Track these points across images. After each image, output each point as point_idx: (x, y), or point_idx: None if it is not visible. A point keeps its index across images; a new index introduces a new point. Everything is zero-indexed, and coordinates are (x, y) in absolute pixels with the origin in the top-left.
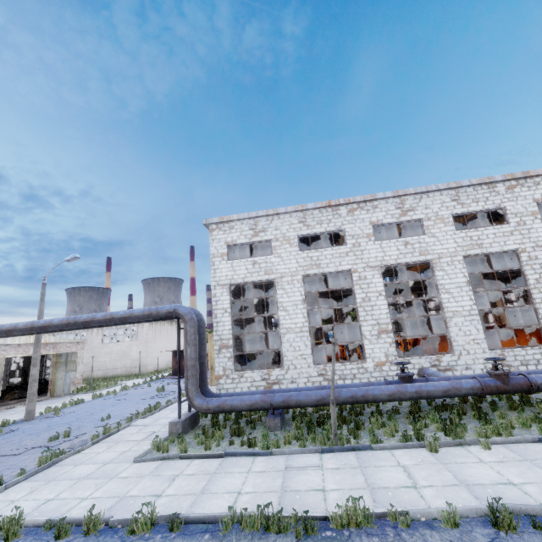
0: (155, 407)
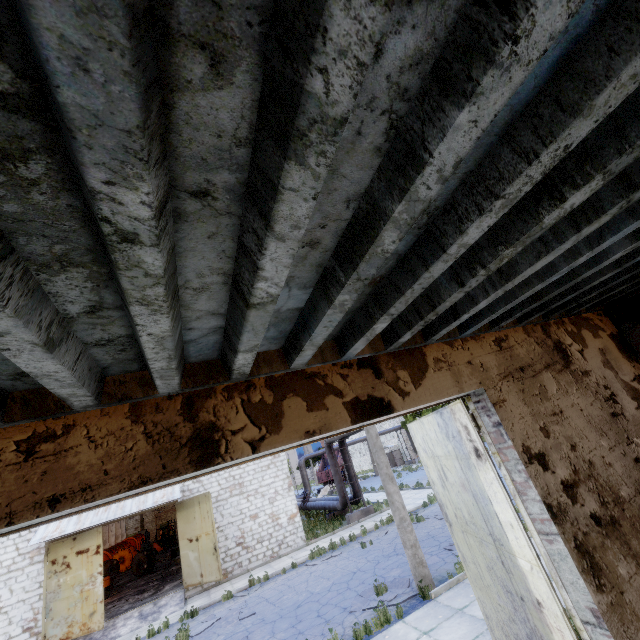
0: (322, 551)
